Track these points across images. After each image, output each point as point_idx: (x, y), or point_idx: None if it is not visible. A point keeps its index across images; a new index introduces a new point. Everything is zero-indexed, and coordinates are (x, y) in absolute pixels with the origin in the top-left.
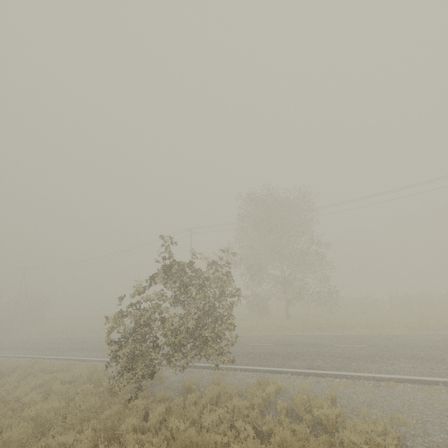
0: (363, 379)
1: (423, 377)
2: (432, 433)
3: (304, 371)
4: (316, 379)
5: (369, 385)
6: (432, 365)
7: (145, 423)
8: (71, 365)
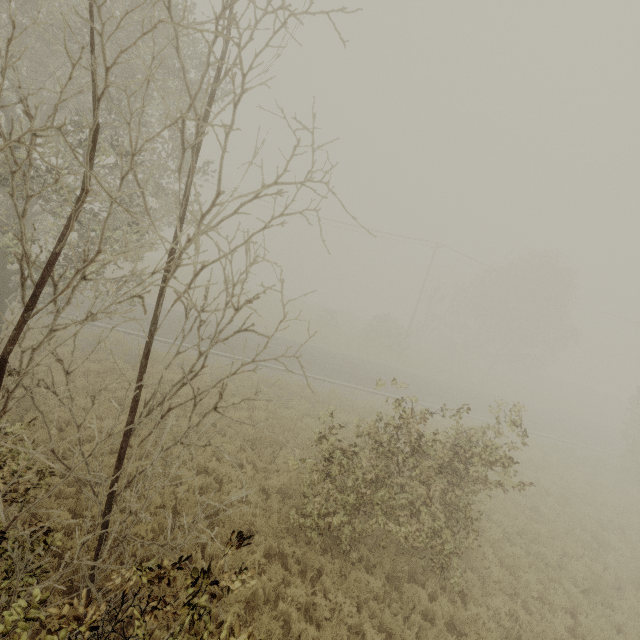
0: None
1: None
2: None
3: None
4: None
5: None
6: None
7: None
8: None
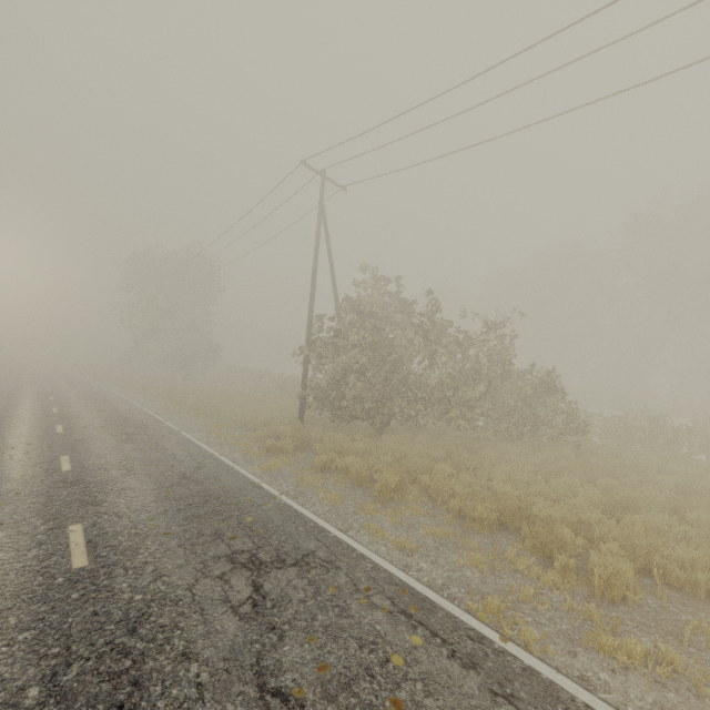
0: None
1: None
2: None
3: None
4: None
5: None
6: None
7: None
8: None
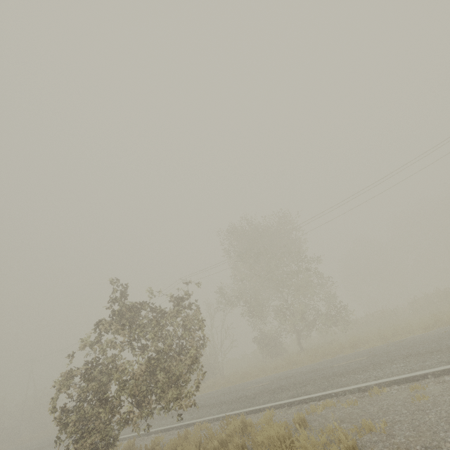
0: (348, 393)
1: (412, 373)
2: (397, 434)
3: (288, 401)
4: (298, 407)
5: (353, 398)
6: (425, 358)
7: None
8: None
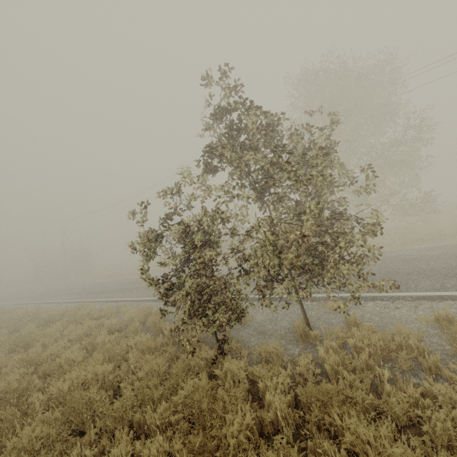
0: None
1: None
2: None
3: None
4: None
5: None
6: None
7: (263, 413)
8: (120, 307)
